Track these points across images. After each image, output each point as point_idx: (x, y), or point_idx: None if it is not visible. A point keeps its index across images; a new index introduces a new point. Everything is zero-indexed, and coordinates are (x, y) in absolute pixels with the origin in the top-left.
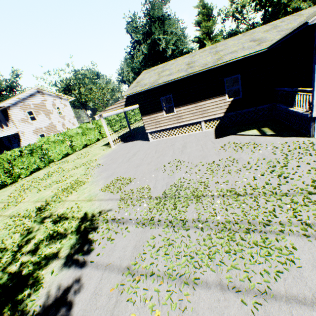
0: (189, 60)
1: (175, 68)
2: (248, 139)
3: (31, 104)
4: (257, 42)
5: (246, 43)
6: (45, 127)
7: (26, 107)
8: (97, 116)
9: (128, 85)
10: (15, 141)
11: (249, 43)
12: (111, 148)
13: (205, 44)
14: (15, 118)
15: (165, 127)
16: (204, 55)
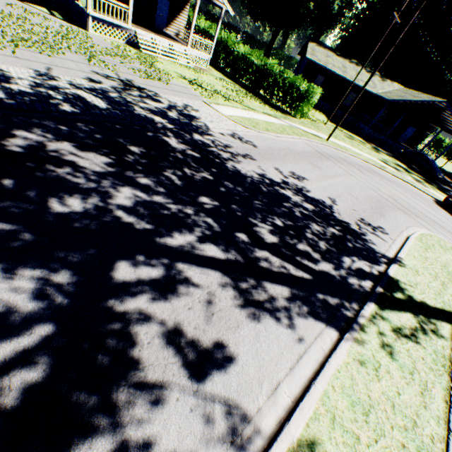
0: None
1: None
2: (39, 12)
3: None
4: None
5: None
6: None
7: None
8: None
9: None
10: None
11: None
12: None
13: None
14: None
15: None
16: None
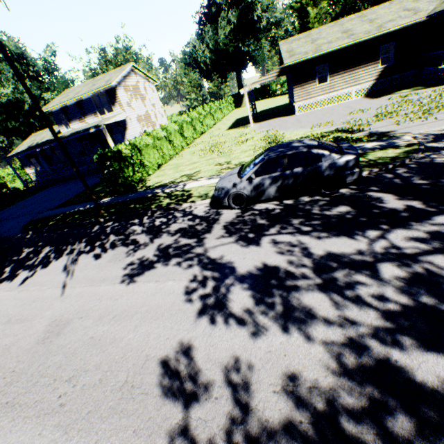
0: (341, 29)
1: (328, 37)
2: (406, 93)
3: (130, 86)
4: (411, 12)
5: (400, 13)
6: (143, 115)
7: (127, 88)
8: (241, 91)
9: (201, 70)
10: (117, 131)
11: (403, 12)
12: (251, 127)
13: (308, 12)
14: (122, 100)
15: (315, 98)
16: (357, 24)
